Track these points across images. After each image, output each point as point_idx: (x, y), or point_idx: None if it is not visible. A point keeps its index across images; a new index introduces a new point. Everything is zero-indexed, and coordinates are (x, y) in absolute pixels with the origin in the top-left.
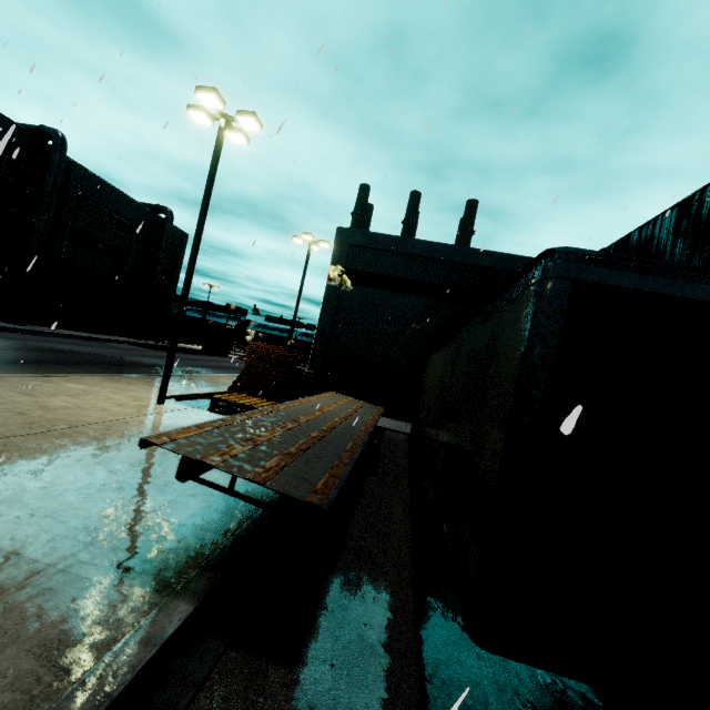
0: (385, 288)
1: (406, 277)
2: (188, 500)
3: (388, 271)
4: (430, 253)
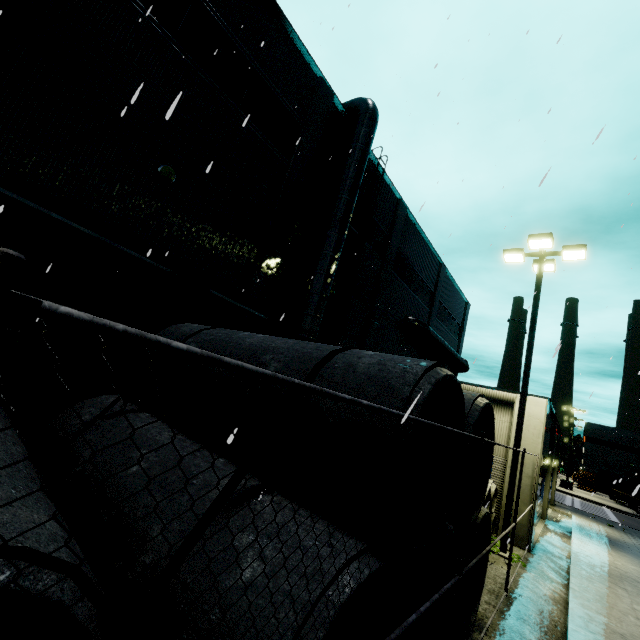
0: (613, 447)
1: (622, 444)
2: (613, 502)
3: (613, 440)
4: (633, 436)
